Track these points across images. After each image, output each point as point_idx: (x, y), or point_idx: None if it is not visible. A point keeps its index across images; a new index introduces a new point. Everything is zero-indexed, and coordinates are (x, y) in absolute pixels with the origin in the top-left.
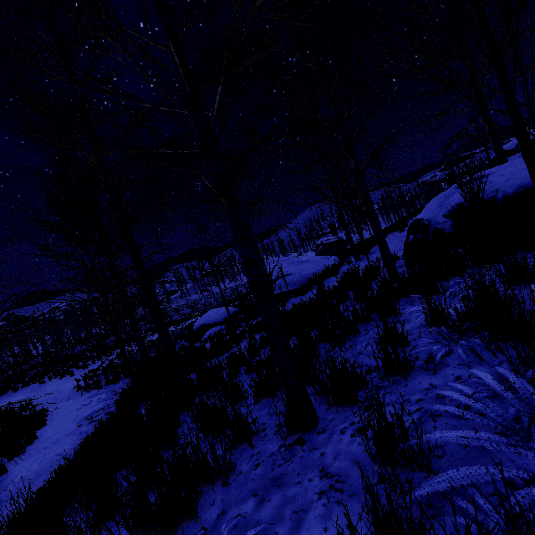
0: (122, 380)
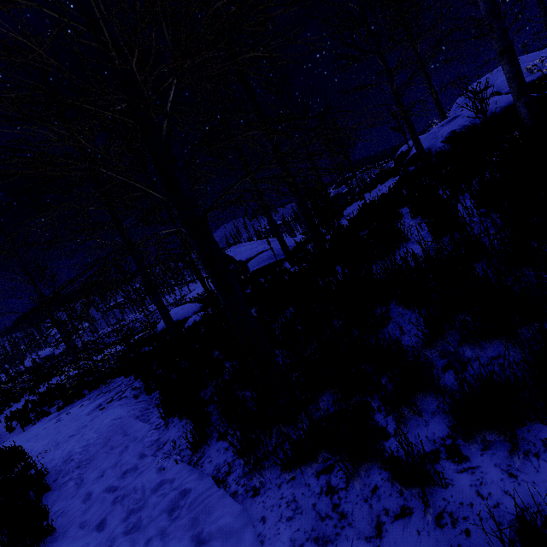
0: (91, 393)
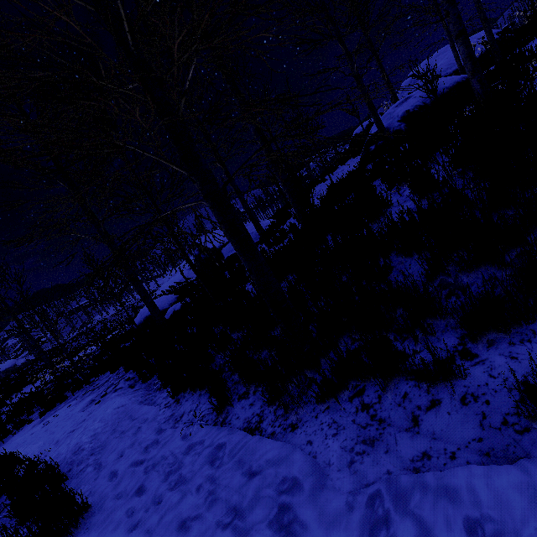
0: (74, 394)
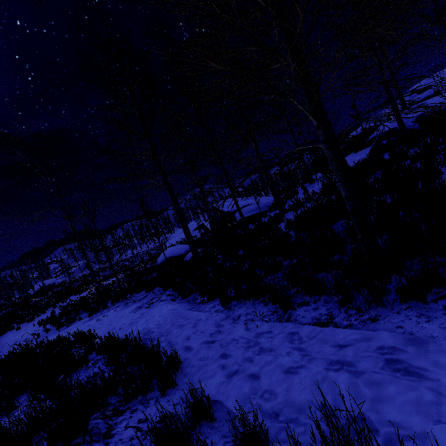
0: (113, 305)
